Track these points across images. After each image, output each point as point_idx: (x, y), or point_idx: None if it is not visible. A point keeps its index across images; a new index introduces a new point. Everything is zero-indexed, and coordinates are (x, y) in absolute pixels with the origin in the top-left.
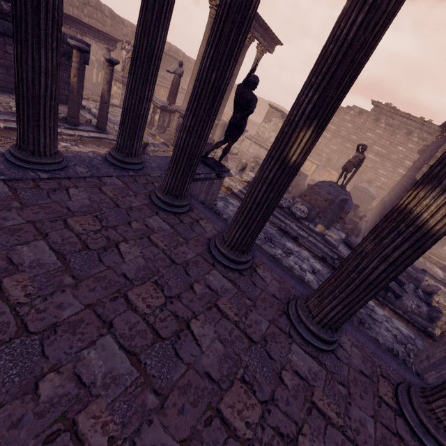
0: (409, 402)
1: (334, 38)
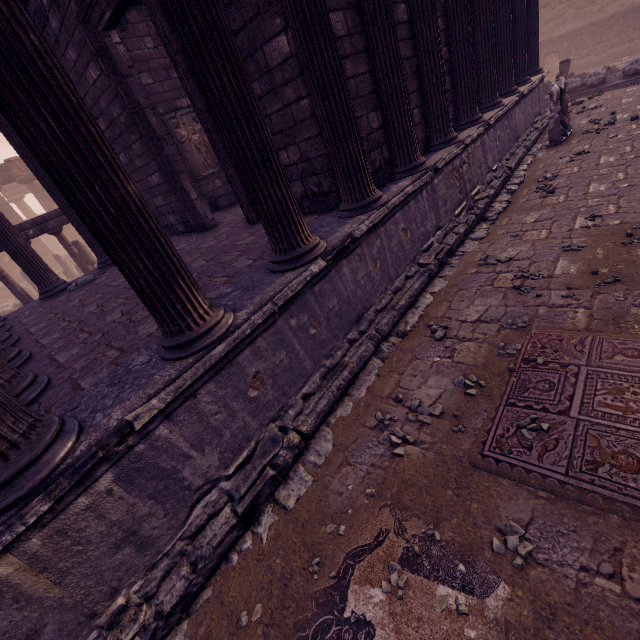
0: None
1: None
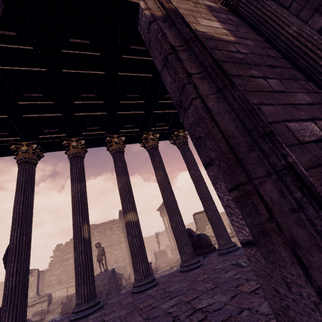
0: (182, 267)
1: (75, 201)
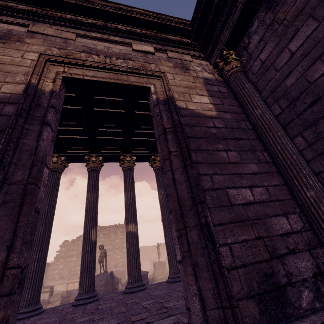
0: (169, 278)
1: (88, 208)
